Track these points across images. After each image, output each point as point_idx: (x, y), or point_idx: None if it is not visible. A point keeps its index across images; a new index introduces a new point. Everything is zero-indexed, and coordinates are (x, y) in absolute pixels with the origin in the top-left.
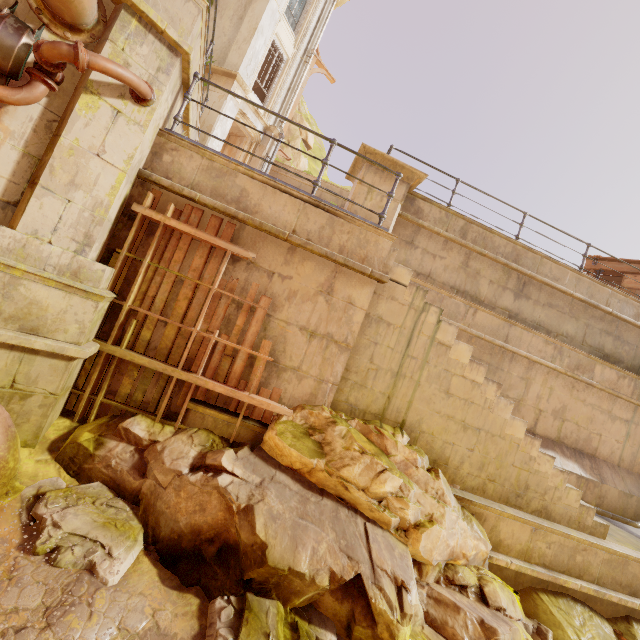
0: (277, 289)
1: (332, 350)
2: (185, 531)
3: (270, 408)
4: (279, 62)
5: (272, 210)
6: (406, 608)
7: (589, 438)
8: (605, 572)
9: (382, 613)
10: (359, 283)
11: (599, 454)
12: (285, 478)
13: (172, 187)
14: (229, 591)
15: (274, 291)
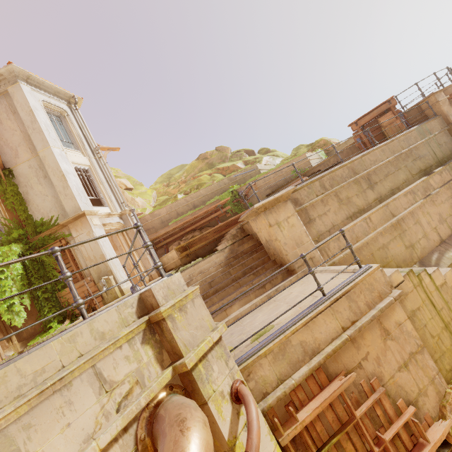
0: (370, 368)
1: (419, 359)
2: None
3: (444, 435)
4: (87, 174)
5: (323, 333)
6: None
7: None
8: None
9: None
10: (391, 310)
11: None
12: None
13: (279, 399)
14: None
15: (370, 371)
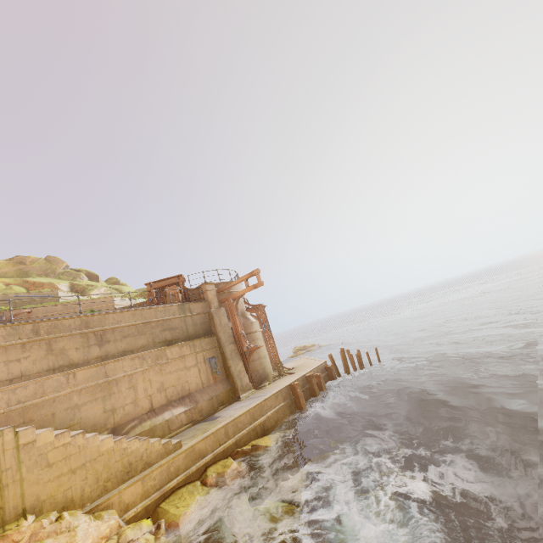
0: None
1: None
2: None
3: None
4: None
5: None
6: None
7: (183, 387)
8: (187, 462)
9: None
10: None
11: (192, 390)
12: None
13: None
14: None
15: None
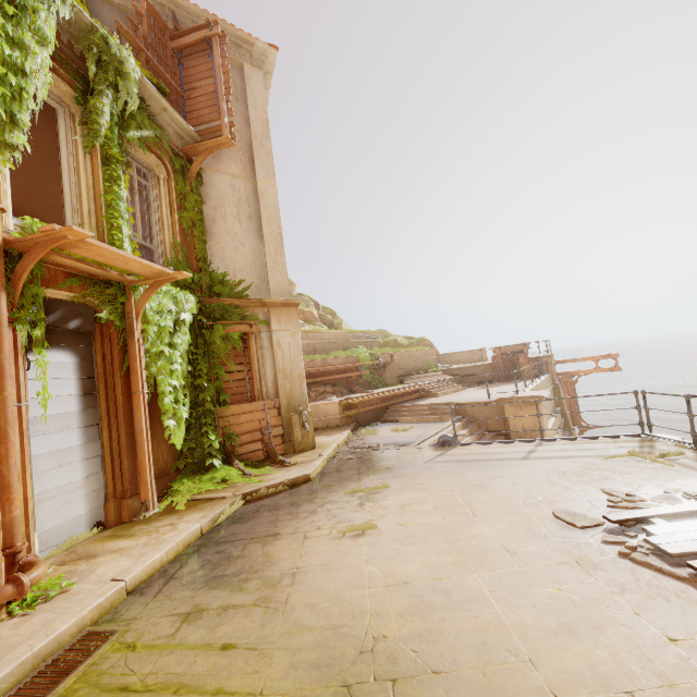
0: None
1: None
2: None
3: None
4: None
5: None
6: None
7: None
8: None
9: None
10: None
11: None
12: None
13: None
14: None
15: None
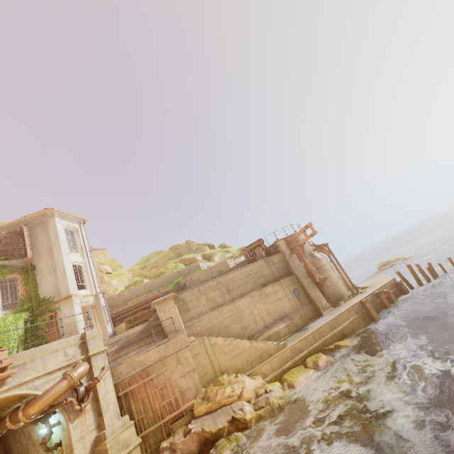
0: (167, 374)
1: (192, 374)
2: (194, 449)
3: (190, 404)
4: (80, 268)
5: (150, 358)
6: (244, 412)
7: (281, 311)
8: (292, 354)
9: (240, 417)
10: (184, 352)
11: (287, 312)
12: (206, 416)
13: (123, 379)
14: (211, 447)
15: (167, 376)
